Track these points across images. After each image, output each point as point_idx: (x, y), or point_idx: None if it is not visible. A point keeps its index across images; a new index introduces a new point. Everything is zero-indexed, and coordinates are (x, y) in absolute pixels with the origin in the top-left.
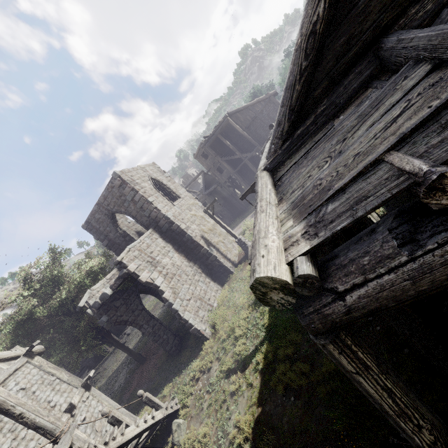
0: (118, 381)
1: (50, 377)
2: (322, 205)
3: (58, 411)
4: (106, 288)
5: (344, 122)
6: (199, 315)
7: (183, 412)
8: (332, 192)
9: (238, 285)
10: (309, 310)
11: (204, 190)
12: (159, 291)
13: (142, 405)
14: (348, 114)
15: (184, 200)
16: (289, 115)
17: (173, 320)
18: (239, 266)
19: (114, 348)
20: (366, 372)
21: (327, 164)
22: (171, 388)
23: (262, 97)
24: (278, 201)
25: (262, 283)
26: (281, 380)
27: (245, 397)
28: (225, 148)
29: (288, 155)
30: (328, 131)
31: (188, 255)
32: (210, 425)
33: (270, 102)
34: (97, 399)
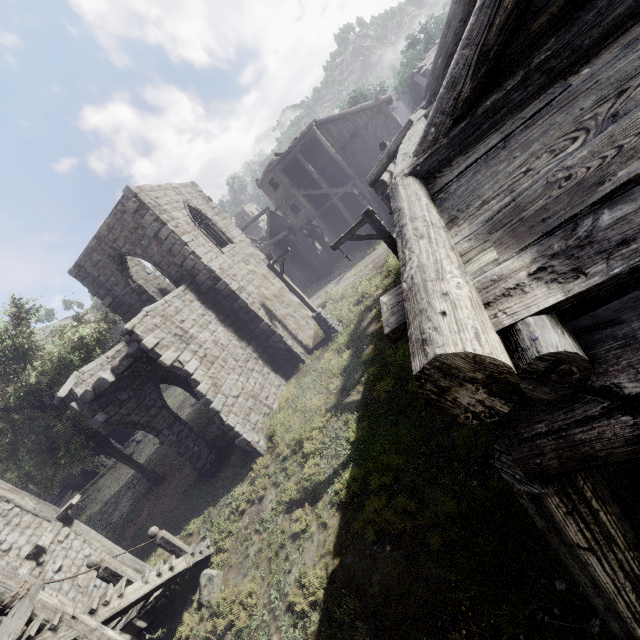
0: (119, 508)
1: (3, 505)
2: (580, 215)
3: (15, 557)
4: (105, 370)
5: (599, 74)
6: (251, 420)
7: (218, 559)
8: (611, 185)
9: (311, 381)
10: (537, 430)
11: (268, 237)
12: (191, 381)
13: (155, 546)
14: (605, 61)
15: (238, 247)
16: (477, 65)
17: (210, 426)
18: (314, 353)
19: (115, 461)
20: (607, 548)
21: (577, 143)
22: (202, 523)
23: (368, 103)
24: (448, 222)
25: (447, 367)
26: (371, 520)
27: (315, 543)
28: (306, 177)
29: (460, 148)
30: (556, 96)
31: (239, 330)
32: (259, 580)
33: (380, 113)
34: (83, 538)
